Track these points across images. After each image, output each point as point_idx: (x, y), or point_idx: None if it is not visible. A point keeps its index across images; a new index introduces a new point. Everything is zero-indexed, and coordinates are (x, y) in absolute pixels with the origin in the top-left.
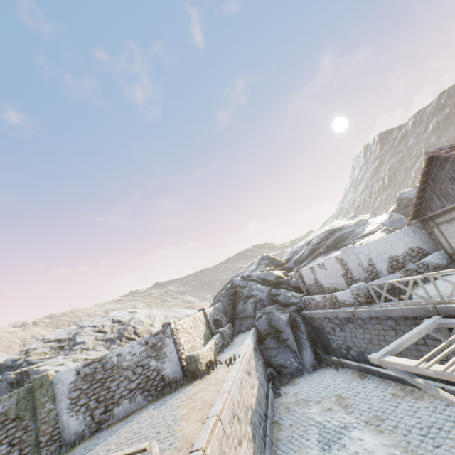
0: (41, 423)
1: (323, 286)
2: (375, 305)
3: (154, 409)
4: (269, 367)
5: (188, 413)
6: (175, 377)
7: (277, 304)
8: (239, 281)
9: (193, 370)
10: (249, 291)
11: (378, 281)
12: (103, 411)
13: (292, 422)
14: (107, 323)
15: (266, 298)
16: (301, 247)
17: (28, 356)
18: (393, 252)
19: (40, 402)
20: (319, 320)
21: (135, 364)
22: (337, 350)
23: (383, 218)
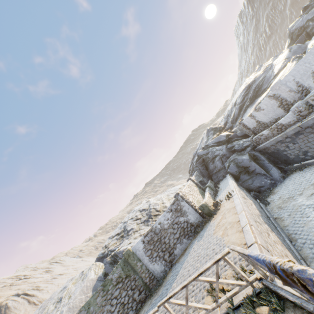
0: (140, 274)
1: (265, 123)
2: None
3: (198, 241)
4: (250, 192)
5: (224, 233)
6: (198, 221)
7: (236, 152)
8: (202, 152)
9: (207, 212)
10: (212, 154)
11: (311, 94)
12: (169, 255)
13: (289, 213)
14: (137, 213)
15: (226, 152)
16: (230, 110)
17: (108, 248)
18: (313, 67)
19: (133, 264)
20: (273, 147)
21: (171, 224)
22: (295, 158)
23: (285, 54)
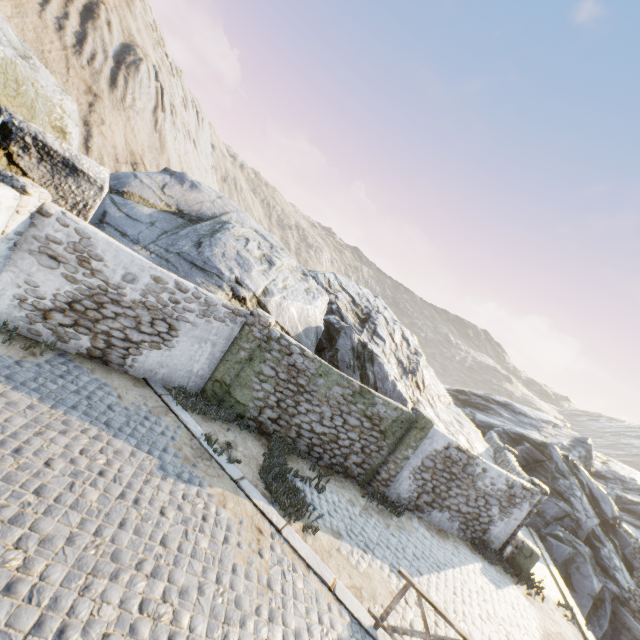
0: (393, 460)
1: None
2: None
3: (489, 582)
4: None
5: None
6: (492, 542)
7: (592, 552)
8: (560, 459)
9: (519, 564)
10: (567, 490)
11: None
12: (427, 502)
13: None
14: (397, 330)
15: (587, 530)
16: (639, 487)
17: (337, 298)
18: None
19: (408, 441)
20: None
21: (484, 493)
22: None
23: None
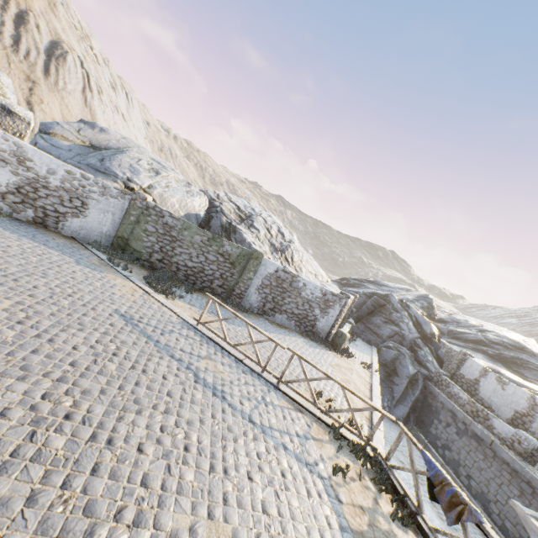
0: (241, 280)
1: (477, 392)
2: (529, 465)
3: (306, 344)
4: None
5: (344, 381)
6: (320, 333)
7: (412, 354)
8: (396, 302)
9: (336, 342)
10: (398, 319)
11: None
12: (271, 308)
13: None
14: (274, 227)
15: (409, 340)
16: (469, 324)
17: (222, 204)
18: None
19: (249, 267)
20: (440, 405)
21: (308, 300)
22: (432, 435)
23: None
